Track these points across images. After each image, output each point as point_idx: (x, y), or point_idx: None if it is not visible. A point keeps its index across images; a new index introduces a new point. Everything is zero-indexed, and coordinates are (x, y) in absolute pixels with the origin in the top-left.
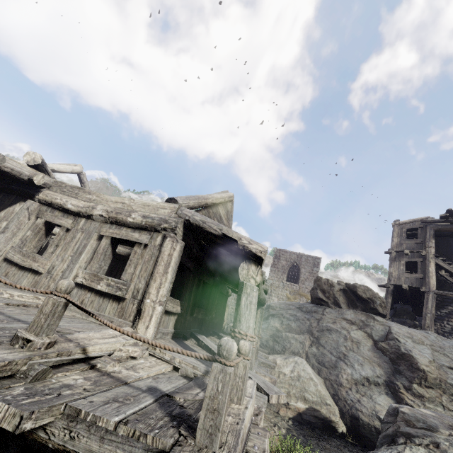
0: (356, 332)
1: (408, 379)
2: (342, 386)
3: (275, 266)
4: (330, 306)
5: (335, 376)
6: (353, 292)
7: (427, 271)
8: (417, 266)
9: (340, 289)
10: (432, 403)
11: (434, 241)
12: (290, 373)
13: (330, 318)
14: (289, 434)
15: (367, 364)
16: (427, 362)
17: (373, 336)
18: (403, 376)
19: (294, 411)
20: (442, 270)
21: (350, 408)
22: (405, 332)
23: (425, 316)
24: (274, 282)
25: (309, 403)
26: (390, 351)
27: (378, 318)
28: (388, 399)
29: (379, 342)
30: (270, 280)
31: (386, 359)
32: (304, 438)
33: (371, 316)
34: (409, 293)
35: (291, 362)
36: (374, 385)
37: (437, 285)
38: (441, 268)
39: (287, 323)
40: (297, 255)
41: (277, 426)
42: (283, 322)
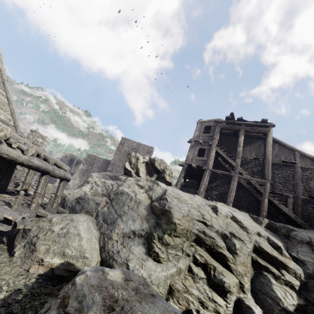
0: (141, 194)
1: (163, 230)
2: (110, 239)
3: (119, 150)
4: (132, 174)
5: (110, 231)
6: (153, 165)
7: (209, 155)
8: (205, 152)
9: (143, 162)
10: (175, 249)
11: (220, 138)
12: (59, 230)
13: (127, 184)
14: (9, 298)
15: (138, 219)
16: (181, 216)
17: (152, 197)
18: (160, 229)
19: (47, 267)
20: (220, 157)
21: (109, 258)
22: (176, 194)
23: (201, 186)
24: (116, 162)
25: (66, 258)
26: (158, 208)
27: (161, 183)
28: (143, 248)
29: (154, 201)
30: (113, 160)
31: (153, 215)
32: (29, 299)
33: (157, 182)
34: (197, 171)
35: (67, 220)
36: (137, 237)
37: (215, 167)
38: (219, 156)
39: (95, 188)
40: (137, 144)
41: (1, 290)
42: (93, 187)
